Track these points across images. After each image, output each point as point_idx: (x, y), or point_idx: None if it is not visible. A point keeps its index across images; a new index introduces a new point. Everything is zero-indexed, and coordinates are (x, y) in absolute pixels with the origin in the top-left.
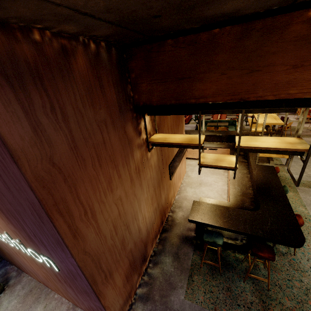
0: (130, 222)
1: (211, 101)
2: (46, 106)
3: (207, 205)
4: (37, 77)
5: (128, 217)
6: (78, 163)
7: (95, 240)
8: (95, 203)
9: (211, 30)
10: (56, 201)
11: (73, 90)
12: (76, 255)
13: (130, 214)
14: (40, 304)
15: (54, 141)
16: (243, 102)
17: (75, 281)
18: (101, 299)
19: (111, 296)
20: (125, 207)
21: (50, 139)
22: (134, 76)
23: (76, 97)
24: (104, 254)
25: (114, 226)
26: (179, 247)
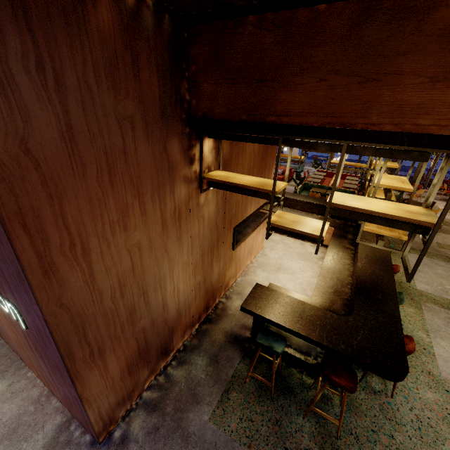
0: (151, 288)
1: (298, 123)
2: (30, 58)
3: (274, 293)
4: (20, 8)
5: (148, 279)
6: (72, 166)
7: (83, 292)
8: (91, 237)
9: (315, 5)
10: (22, 209)
11: (82, 52)
12: (43, 303)
13: (152, 275)
14: (4, 380)
15: (34, 116)
16: (345, 130)
17: (45, 349)
18: (78, 384)
19: (96, 385)
20: (145, 262)
21: (28, 110)
22: (195, 69)
23: (85, 65)
24: (94, 318)
25: (120, 284)
26: (222, 347)
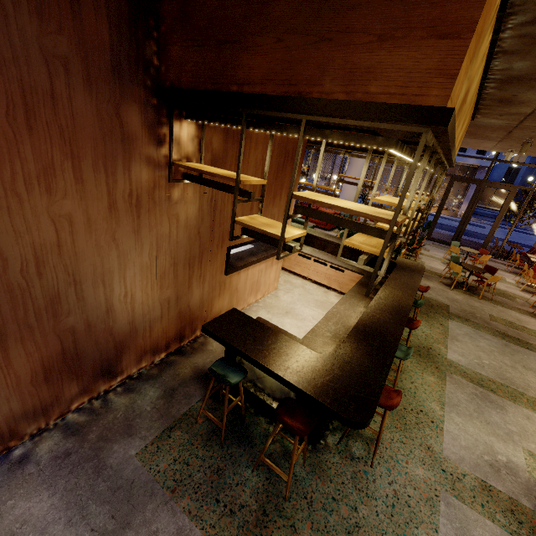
0: (88, 280)
1: (258, 93)
2: None
3: (249, 320)
4: None
5: (83, 266)
6: None
7: None
8: None
9: None
10: None
11: None
12: None
13: (91, 264)
14: None
15: None
16: (298, 98)
17: None
18: None
19: None
20: (80, 243)
21: None
22: (165, 30)
23: None
24: None
25: (37, 258)
26: (185, 382)
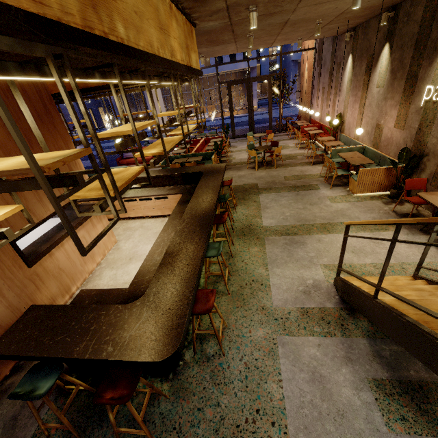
0: None
1: None
2: None
3: (51, 309)
4: None
5: None
6: None
7: None
8: None
9: None
10: None
11: None
12: None
13: None
14: None
15: None
16: None
17: None
18: None
19: None
20: None
21: None
22: None
23: None
24: None
25: None
26: None
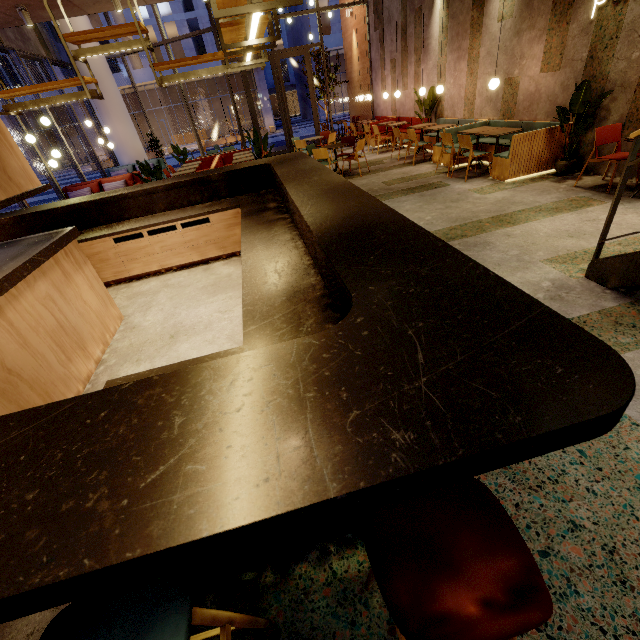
0: None
1: None
2: None
3: (54, 416)
4: None
5: None
6: None
7: None
8: None
9: None
10: None
11: None
12: None
13: None
14: None
15: None
16: None
17: None
18: None
19: None
20: None
21: None
22: None
23: None
24: None
25: None
26: None
